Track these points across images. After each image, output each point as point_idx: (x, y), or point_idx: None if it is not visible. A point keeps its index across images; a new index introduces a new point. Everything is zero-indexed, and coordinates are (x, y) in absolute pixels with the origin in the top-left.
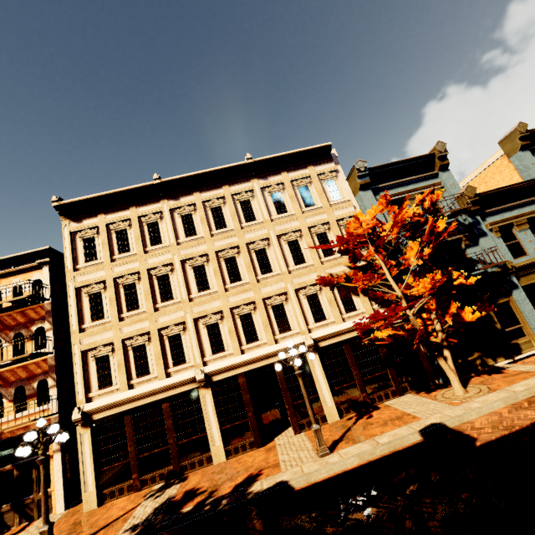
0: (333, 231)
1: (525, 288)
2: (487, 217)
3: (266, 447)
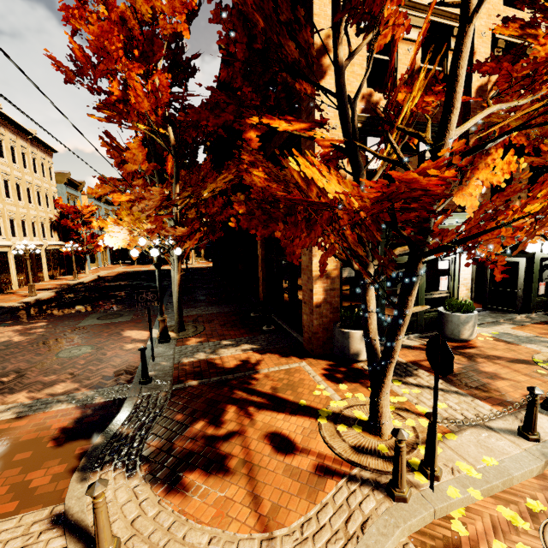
0: (50, 196)
1: None
2: None
3: None
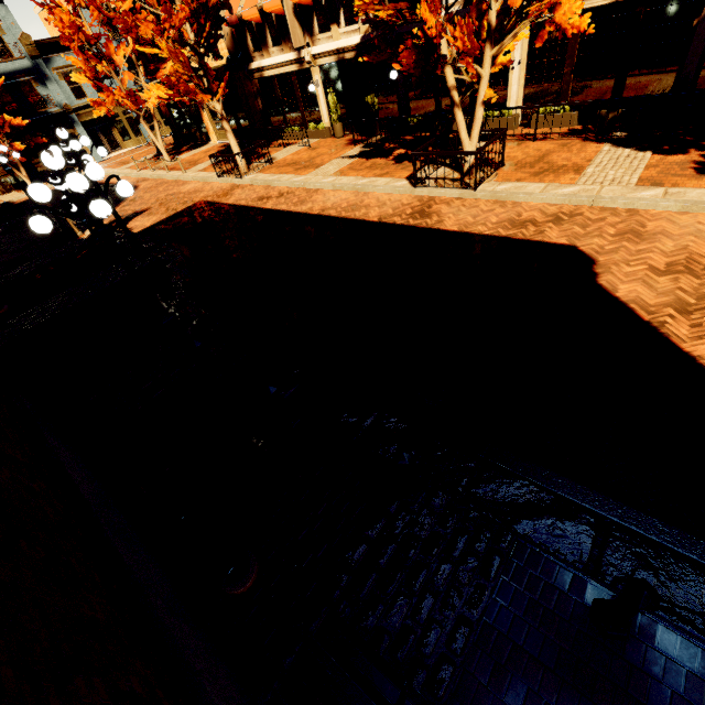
0: None
1: (94, 121)
2: (53, 62)
3: None
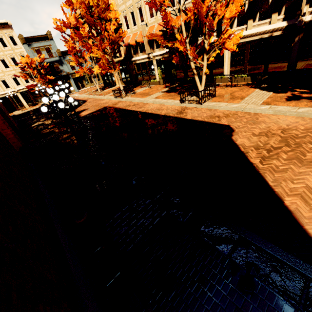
0: (17, 57)
1: (77, 78)
2: (66, 58)
3: (11, 113)
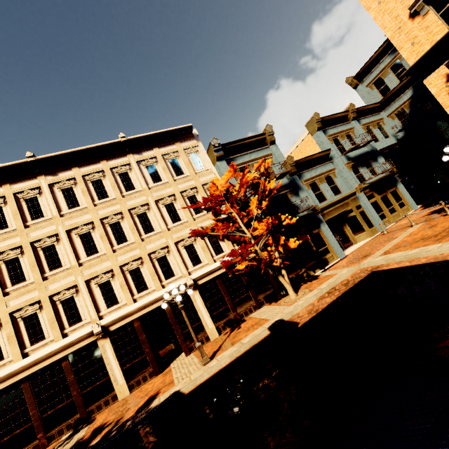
0: (200, 194)
1: (328, 222)
2: (302, 177)
3: (163, 373)
